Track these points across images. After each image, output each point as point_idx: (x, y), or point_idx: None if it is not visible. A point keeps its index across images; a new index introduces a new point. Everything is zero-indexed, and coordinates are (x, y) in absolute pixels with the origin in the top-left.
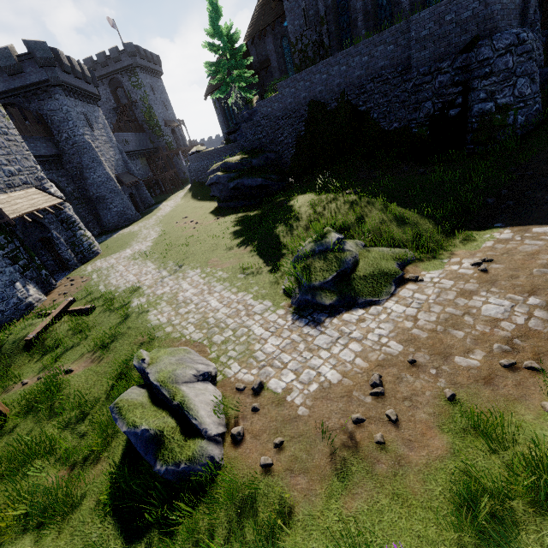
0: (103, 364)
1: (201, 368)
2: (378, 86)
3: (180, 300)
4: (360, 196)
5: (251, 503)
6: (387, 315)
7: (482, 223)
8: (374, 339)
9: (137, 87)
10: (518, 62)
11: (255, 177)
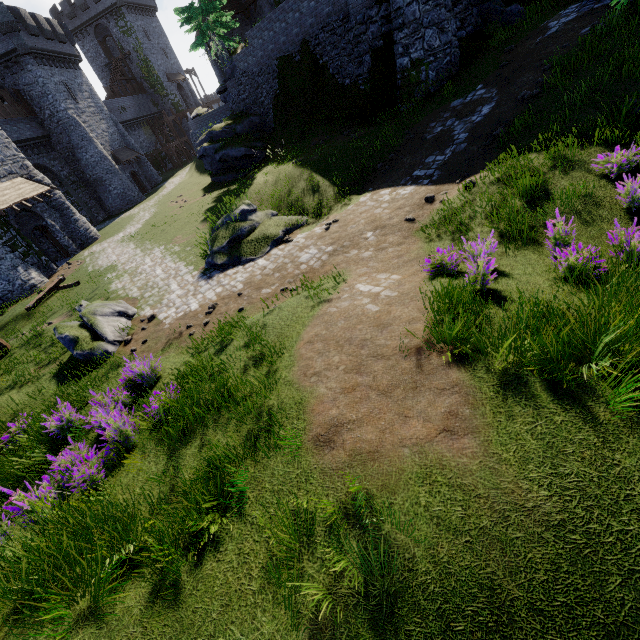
0: (73, 318)
1: (118, 309)
2: (328, 36)
3: (138, 272)
4: (298, 166)
5: (118, 365)
6: (252, 268)
7: (365, 188)
8: (233, 284)
9: (127, 34)
10: (424, 12)
11: (238, 147)
